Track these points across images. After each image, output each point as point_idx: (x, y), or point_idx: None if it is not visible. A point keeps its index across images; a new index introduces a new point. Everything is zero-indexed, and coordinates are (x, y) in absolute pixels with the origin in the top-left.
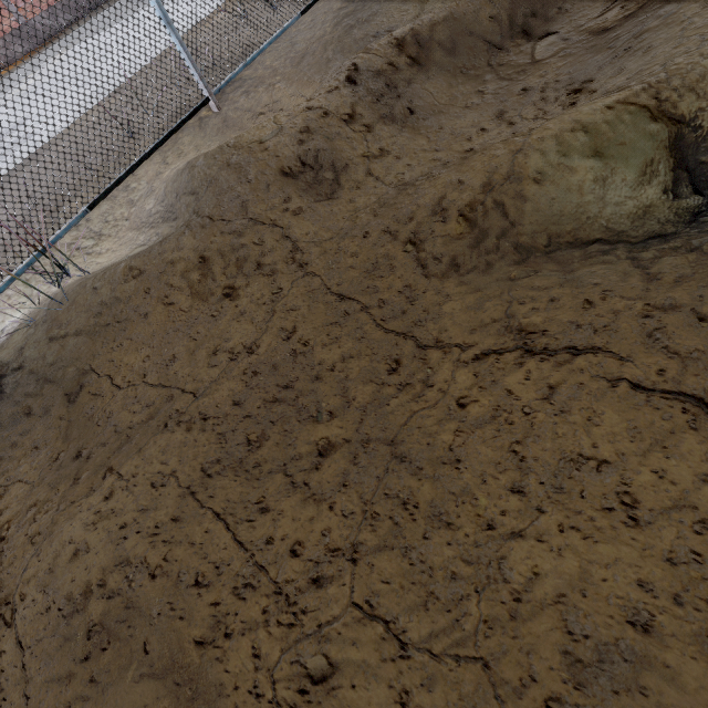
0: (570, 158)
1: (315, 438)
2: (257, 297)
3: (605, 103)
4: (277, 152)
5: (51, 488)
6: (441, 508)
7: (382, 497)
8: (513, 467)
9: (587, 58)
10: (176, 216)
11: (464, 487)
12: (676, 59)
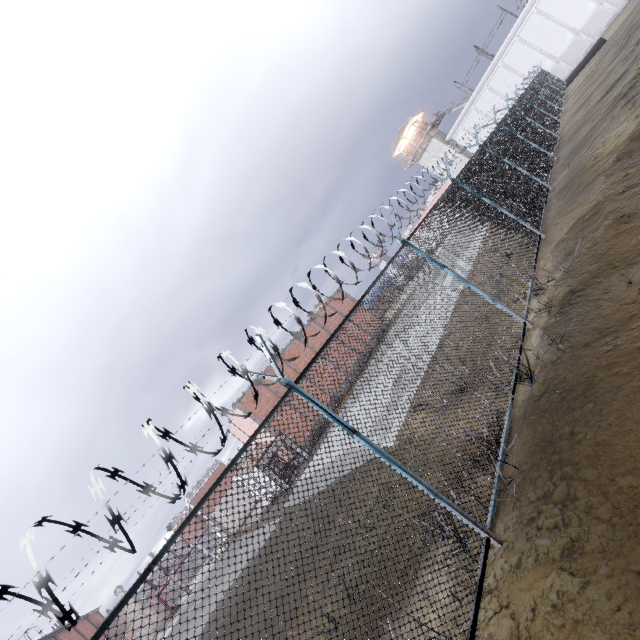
0: None
1: None
2: None
3: None
4: (607, 196)
5: None
6: None
7: None
8: None
9: None
10: (572, 251)
11: None
12: None
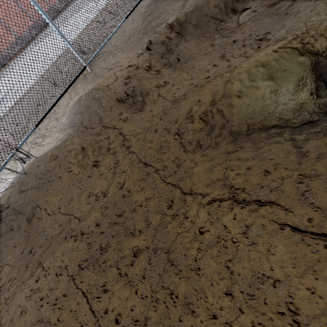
0: (256, 82)
1: (132, 246)
2: (108, 165)
3: (273, 49)
4: (115, 90)
5: (17, 271)
6: (190, 299)
7: (160, 288)
8: (227, 276)
9: (265, 20)
10: (74, 124)
11: (201, 286)
12: (312, 18)
